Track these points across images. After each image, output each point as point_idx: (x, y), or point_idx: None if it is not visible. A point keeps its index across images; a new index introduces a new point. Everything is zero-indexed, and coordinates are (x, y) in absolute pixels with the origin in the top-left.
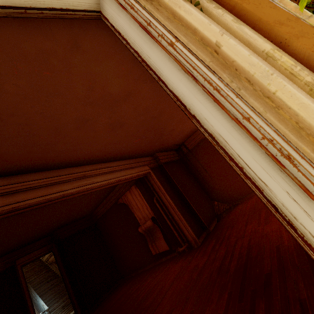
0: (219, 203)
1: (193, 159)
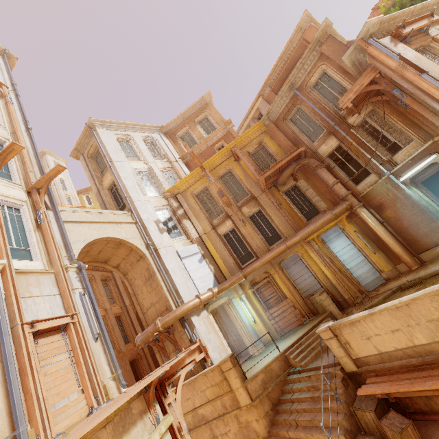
0: None
1: None
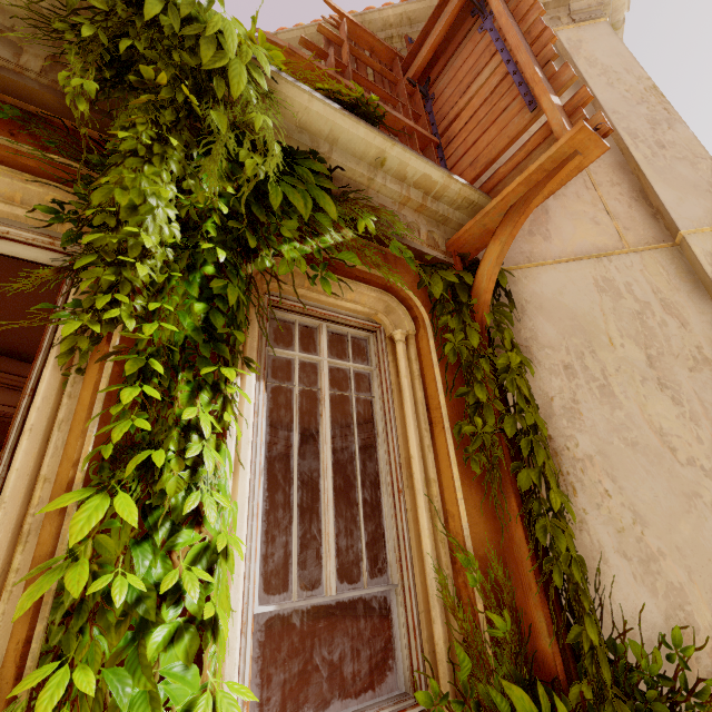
0: (307, 590)
1: (318, 472)
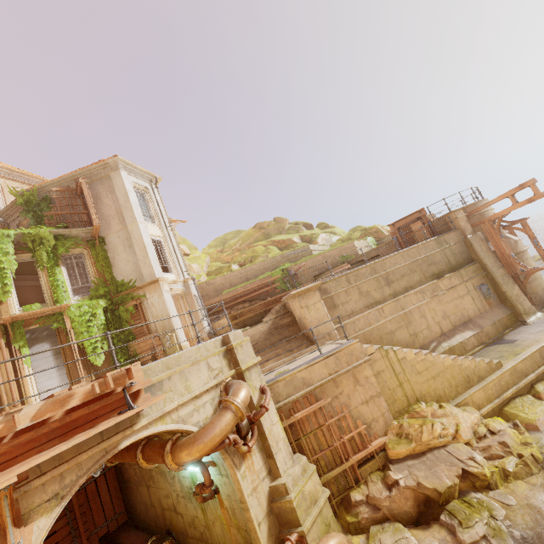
0: None
1: None
